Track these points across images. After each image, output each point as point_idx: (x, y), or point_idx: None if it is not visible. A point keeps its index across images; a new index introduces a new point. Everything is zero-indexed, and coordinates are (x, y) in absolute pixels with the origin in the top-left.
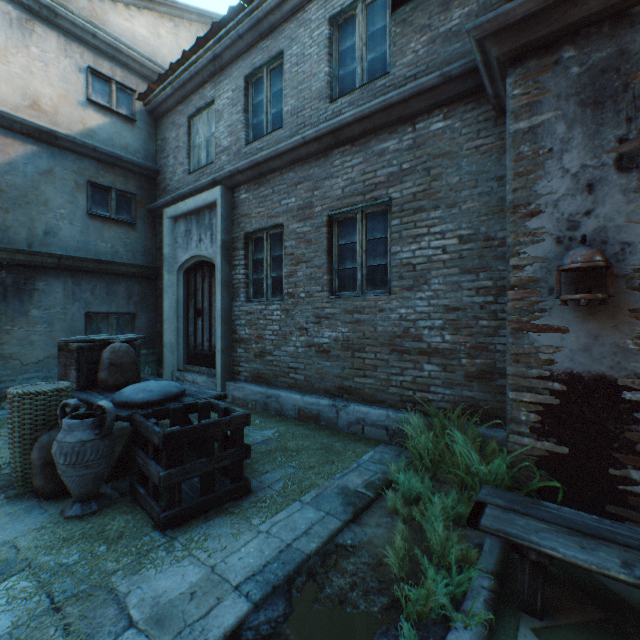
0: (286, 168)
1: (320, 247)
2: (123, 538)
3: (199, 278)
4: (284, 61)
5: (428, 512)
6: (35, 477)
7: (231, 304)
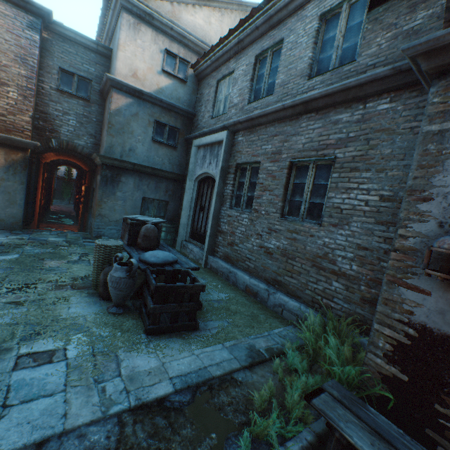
0: (269, 124)
1: (280, 182)
2: (129, 332)
3: (206, 187)
4: (282, 46)
5: (295, 381)
6: (100, 287)
7: (220, 208)
